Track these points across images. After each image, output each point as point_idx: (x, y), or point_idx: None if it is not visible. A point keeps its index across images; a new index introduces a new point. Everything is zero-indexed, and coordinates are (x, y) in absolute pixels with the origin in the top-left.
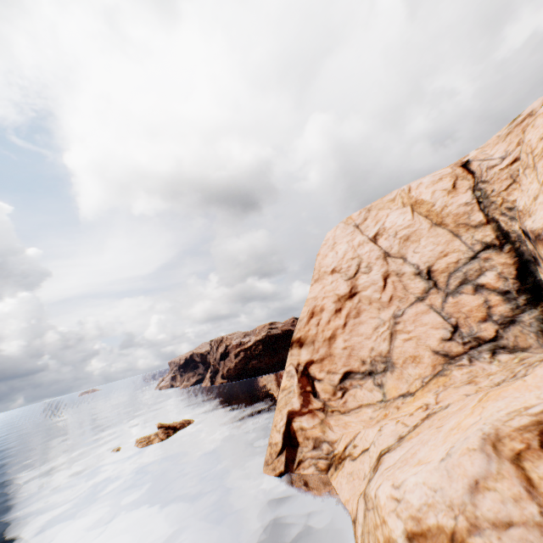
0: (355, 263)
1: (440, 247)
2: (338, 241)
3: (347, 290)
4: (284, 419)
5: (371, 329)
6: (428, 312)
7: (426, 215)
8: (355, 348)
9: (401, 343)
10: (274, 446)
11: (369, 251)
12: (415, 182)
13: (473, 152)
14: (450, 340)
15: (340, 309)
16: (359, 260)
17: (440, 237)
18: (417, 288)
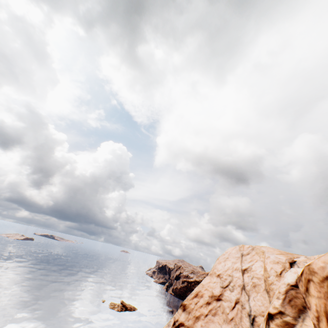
0: (229, 279)
1: (263, 307)
2: (229, 257)
3: (218, 293)
4: None
5: None
6: None
7: (265, 279)
8: None
9: None
10: None
11: (237, 277)
12: (267, 253)
13: (302, 257)
14: None
15: (209, 303)
16: (231, 279)
17: (265, 301)
18: (245, 324)
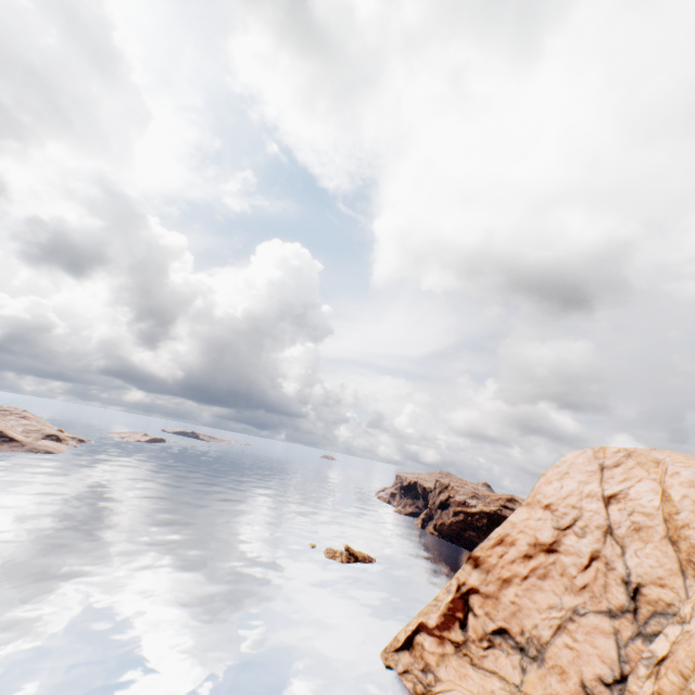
0: (573, 514)
1: (661, 570)
2: (571, 472)
3: (548, 540)
4: (414, 625)
5: (545, 604)
6: (608, 636)
7: (665, 517)
8: (522, 611)
9: (561, 644)
10: (396, 641)
11: (594, 511)
12: (672, 466)
13: None
14: (606, 685)
15: (530, 556)
16: (578, 514)
17: (667, 559)
18: (617, 598)
